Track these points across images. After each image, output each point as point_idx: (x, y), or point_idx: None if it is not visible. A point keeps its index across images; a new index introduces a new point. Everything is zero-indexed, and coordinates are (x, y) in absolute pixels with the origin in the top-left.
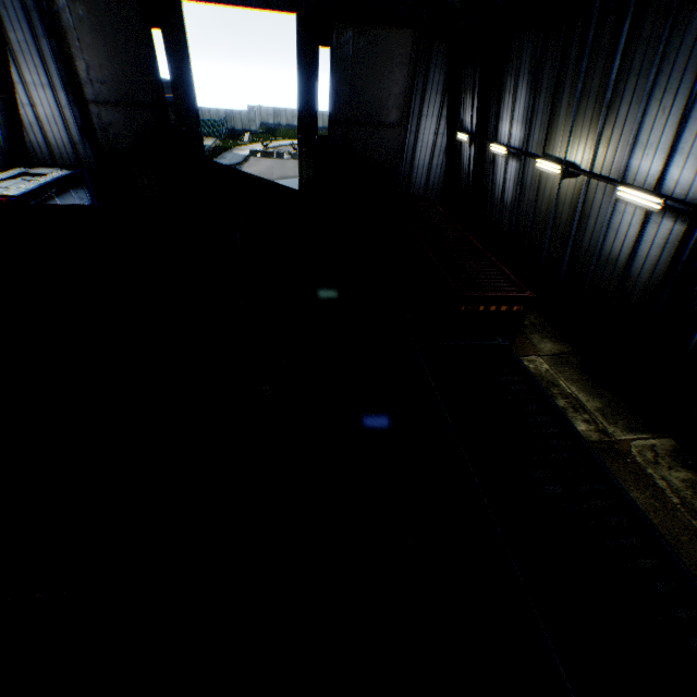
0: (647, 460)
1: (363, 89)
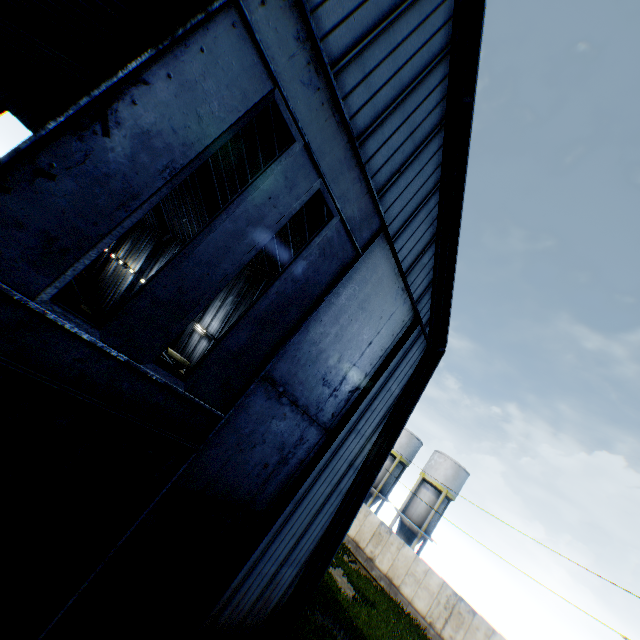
0: None
1: None
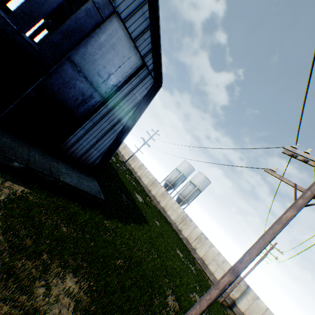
0: None
1: None
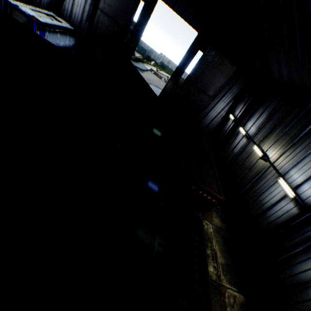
0: (230, 302)
1: (206, 75)
